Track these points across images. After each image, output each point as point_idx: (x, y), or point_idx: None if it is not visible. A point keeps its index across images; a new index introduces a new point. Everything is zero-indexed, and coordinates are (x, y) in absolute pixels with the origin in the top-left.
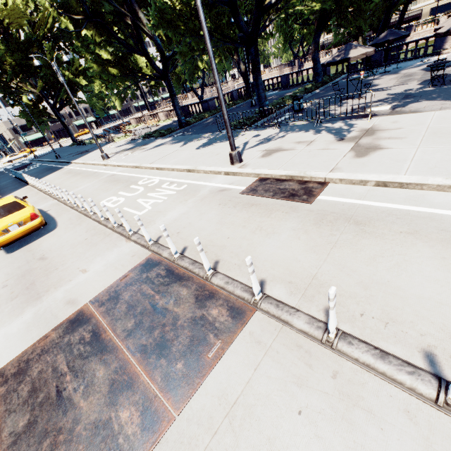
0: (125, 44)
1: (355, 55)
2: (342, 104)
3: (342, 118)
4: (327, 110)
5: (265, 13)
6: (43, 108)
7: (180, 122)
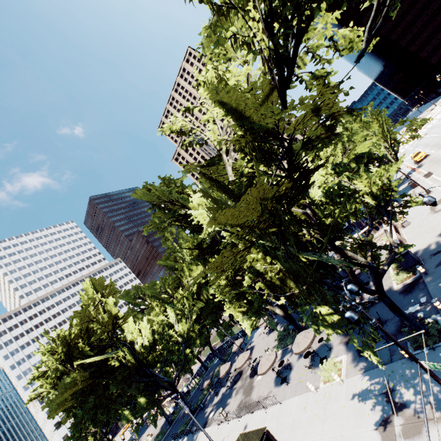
0: (135, 403)
1: (204, 386)
2: (212, 403)
3: (202, 424)
4: (206, 411)
5: (174, 383)
6: (100, 438)
7: (168, 422)
